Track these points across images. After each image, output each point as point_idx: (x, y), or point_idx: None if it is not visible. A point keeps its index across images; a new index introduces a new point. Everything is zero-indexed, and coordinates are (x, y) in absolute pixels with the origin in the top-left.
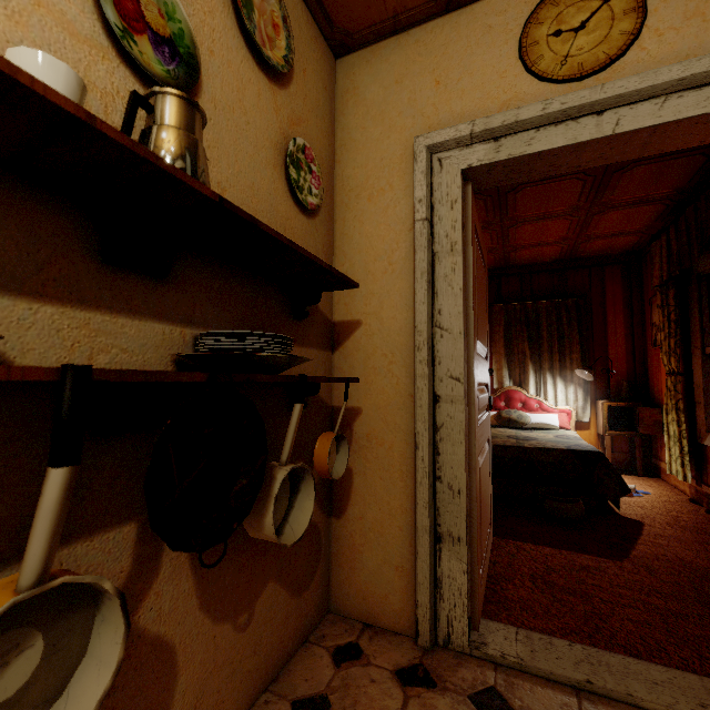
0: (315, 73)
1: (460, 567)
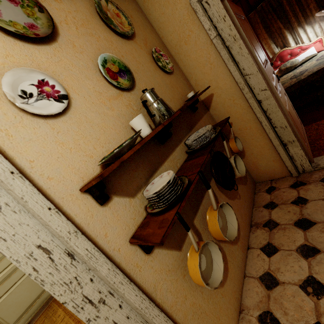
0: (132, 10)
1: (298, 149)
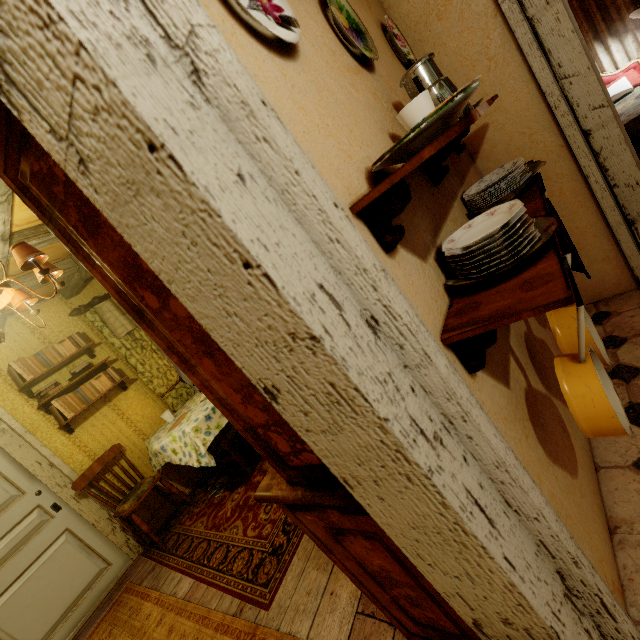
0: None
1: None
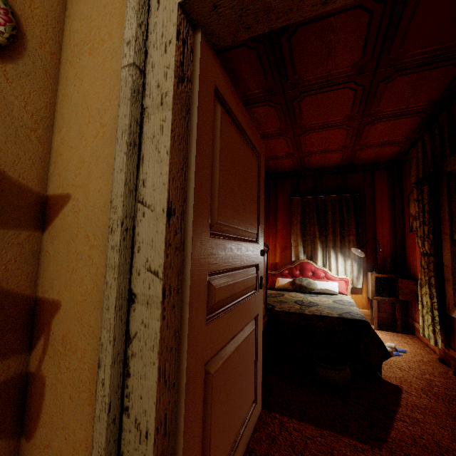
0: None
1: None
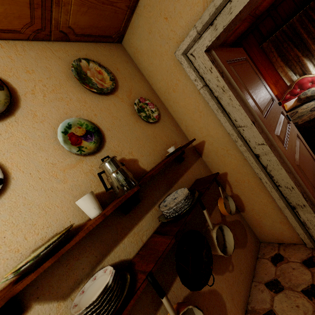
0: (120, 63)
1: (311, 215)
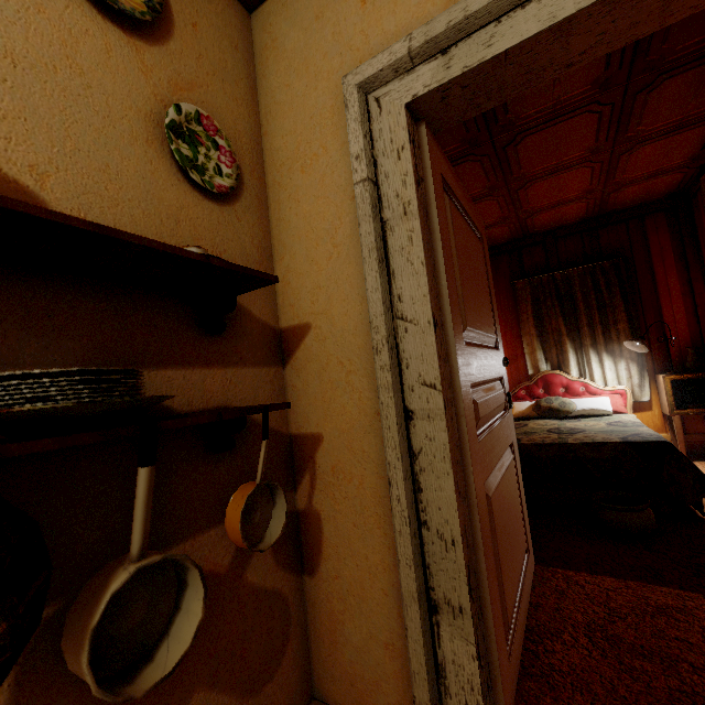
0: (215, 29)
1: (467, 650)
